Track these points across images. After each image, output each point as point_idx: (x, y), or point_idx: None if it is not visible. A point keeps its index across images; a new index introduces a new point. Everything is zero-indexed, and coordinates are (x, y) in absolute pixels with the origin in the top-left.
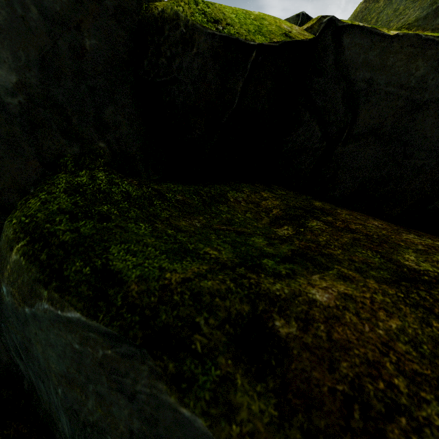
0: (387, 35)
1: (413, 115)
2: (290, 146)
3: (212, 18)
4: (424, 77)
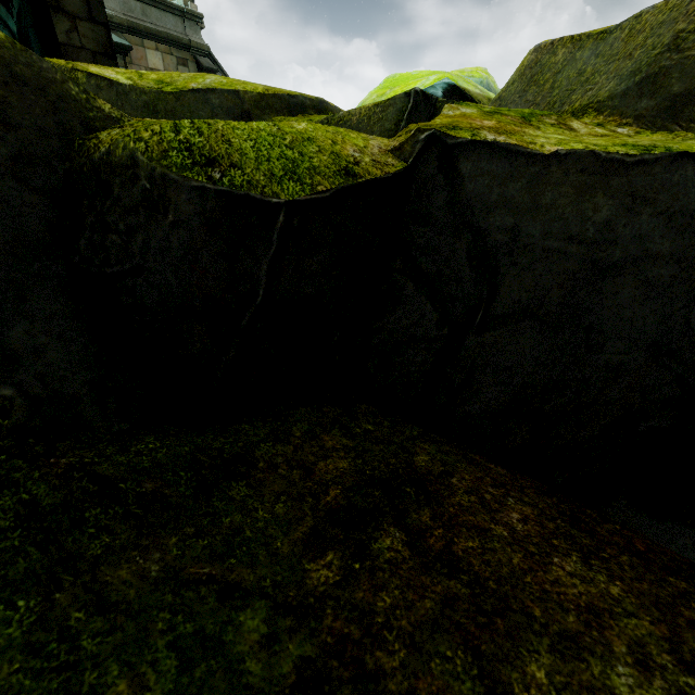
0: (538, 154)
1: (597, 284)
2: (385, 336)
3: (205, 155)
4: (611, 222)
